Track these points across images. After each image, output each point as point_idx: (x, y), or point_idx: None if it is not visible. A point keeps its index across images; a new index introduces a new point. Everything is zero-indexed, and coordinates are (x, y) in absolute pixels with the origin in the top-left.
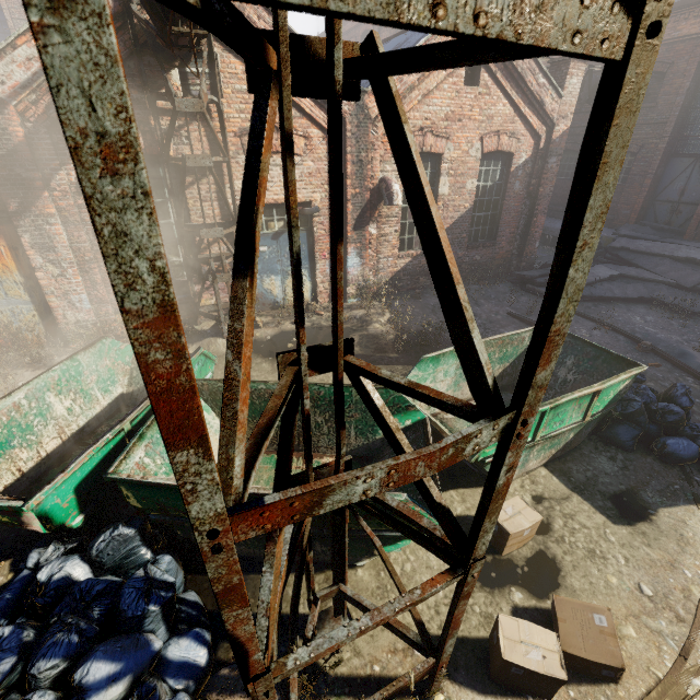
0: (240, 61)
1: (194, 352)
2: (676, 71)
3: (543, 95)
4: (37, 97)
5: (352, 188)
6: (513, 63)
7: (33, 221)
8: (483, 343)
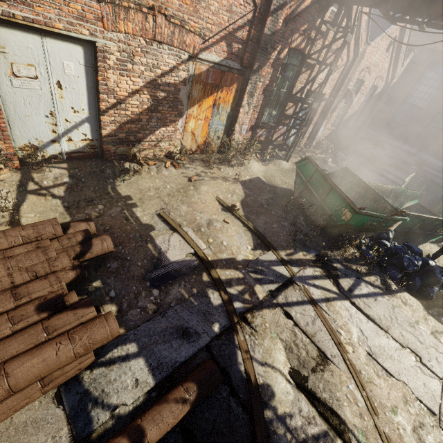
0: None
1: (349, 169)
2: (419, 63)
3: (399, 64)
4: (292, 4)
5: (341, 92)
6: (401, 46)
7: (256, 78)
8: (409, 178)
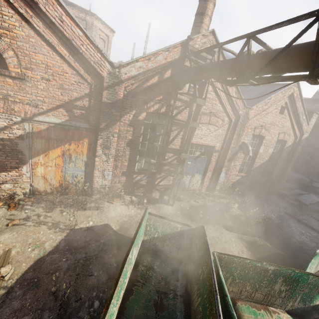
0: (211, 86)
1: (203, 229)
2: None
3: (303, 123)
4: (134, 82)
5: (233, 144)
6: (297, 109)
7: (107, 134)
8: None
